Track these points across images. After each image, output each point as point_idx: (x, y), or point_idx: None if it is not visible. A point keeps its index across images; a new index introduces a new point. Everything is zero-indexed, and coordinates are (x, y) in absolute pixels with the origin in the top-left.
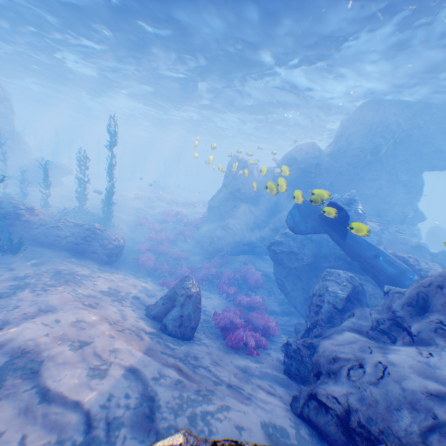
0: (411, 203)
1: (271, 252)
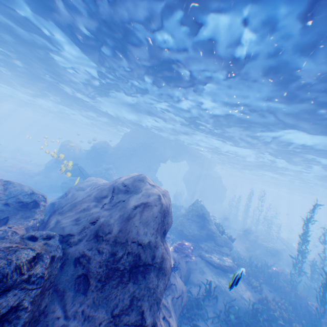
0: (151, 176)
1: (62, 187)
